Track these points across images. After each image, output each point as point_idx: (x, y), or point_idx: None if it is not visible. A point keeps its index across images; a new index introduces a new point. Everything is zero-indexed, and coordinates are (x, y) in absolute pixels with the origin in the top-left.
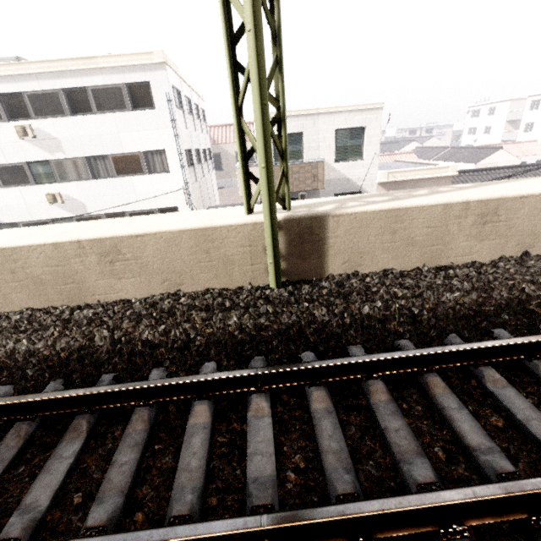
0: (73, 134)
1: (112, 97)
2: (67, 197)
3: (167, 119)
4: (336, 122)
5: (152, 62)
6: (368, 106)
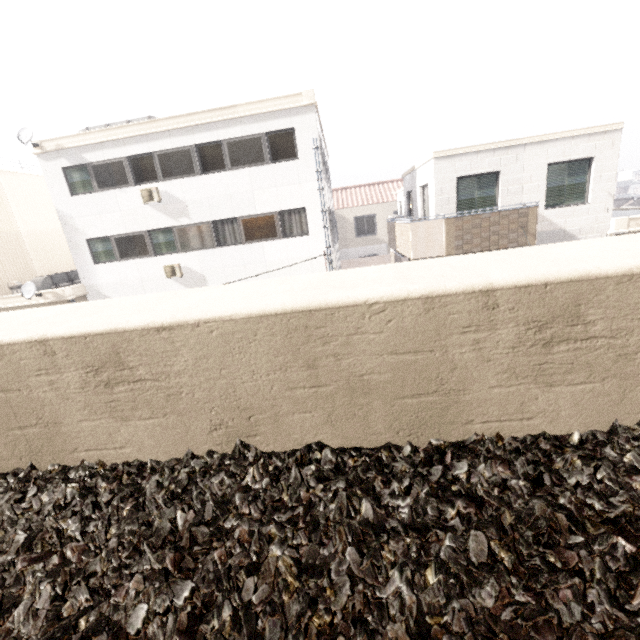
0: (202, 196)
1: (249, 150)
2: (186, 269)
3: (312, 170)
4: (549, 153)
5: (300, 104)
6: (600, 129)
